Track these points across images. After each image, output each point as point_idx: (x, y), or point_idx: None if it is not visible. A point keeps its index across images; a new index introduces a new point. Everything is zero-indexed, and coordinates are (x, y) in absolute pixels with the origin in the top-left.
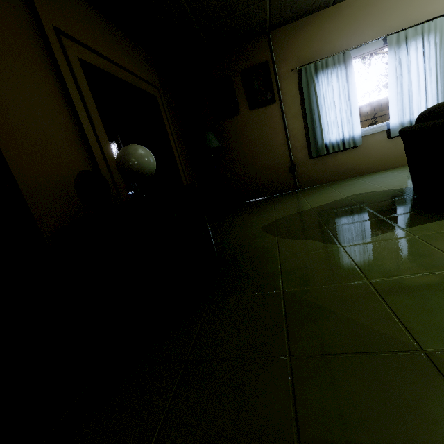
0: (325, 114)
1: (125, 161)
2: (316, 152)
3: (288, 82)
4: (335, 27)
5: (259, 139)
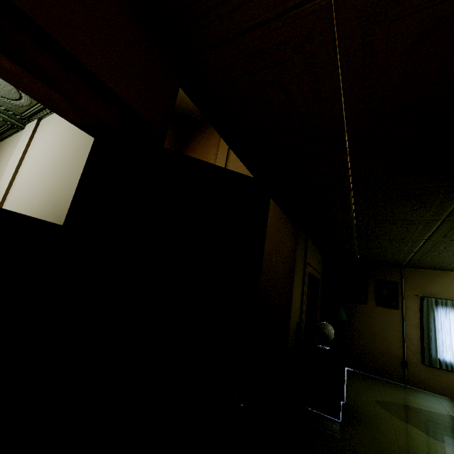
0: (441, 336)
1: (324, 330)
2: (428, 361)
3: (411, 301)
4: None
5: (378, 328)
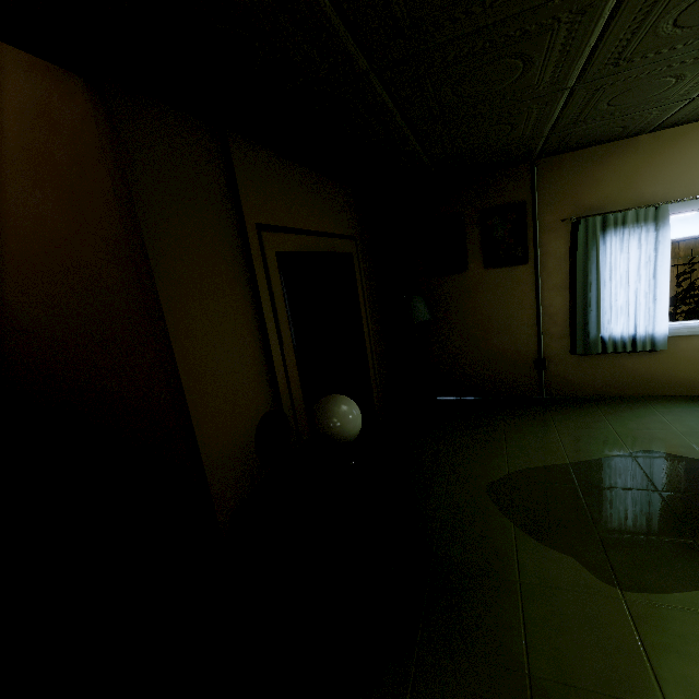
0: (609, 293)
1: (326, 427)
2: (583, 347)
3: (553, 236)
4: (647, 165)
5: (491, 312)
